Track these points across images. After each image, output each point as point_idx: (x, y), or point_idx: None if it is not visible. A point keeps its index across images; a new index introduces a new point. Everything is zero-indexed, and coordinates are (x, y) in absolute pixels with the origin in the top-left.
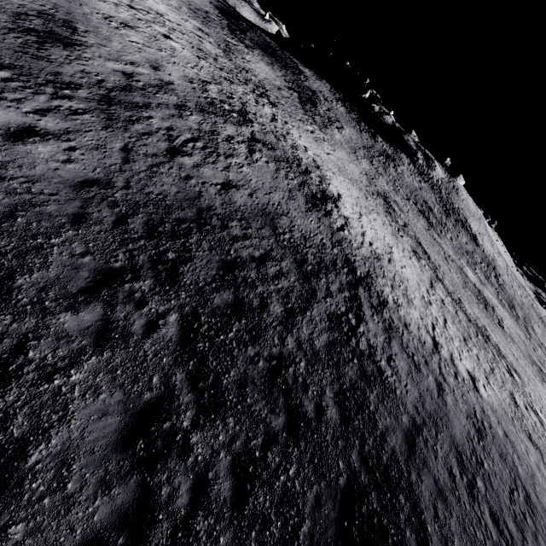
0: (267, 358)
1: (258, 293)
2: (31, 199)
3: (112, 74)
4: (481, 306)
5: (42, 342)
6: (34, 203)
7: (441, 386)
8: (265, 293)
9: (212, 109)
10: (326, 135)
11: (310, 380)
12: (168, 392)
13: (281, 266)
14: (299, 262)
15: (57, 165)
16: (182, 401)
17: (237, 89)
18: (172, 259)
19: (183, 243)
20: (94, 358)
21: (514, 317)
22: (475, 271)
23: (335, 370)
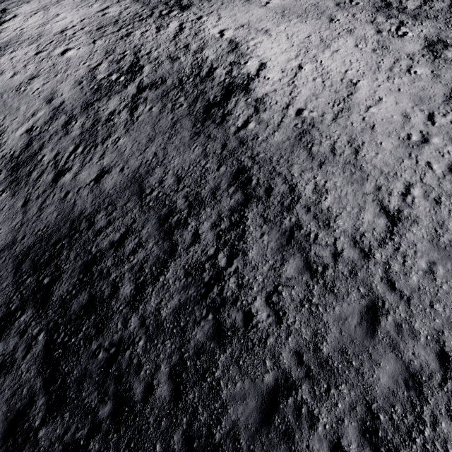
0: (107, 348)
1: (111, 280)
2: None
3: (19, 141)
4: None
5: None
6: None
7: (374, 303)
8: (118, 277)
9: (97, 96)
10: None
11: (145, 358)
12: (31, 399)
13: (140, 236)
14: (162, 219)
15: None
16: (38, 404)
17: (134, 37)
18: (47, 284)
19: (56, 263)
20: None
21: None
22: None
23: (179, 338)
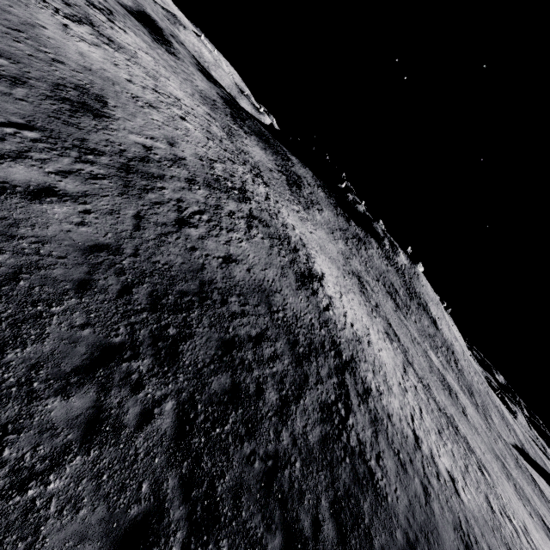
0: (263, 457)
1: (255, 377)
2: (38, 260)
3: (133, 145)
4: (446, 393)
5: (22, 436)
6: (40, 265)
7: (427, 491)
8: (261, 377)
9: (218, 185)
10: (309, 215)
11: (305, 485)
12: (158, 505)
13: (275, 347)
14: (291, 343)
15: (70, 226)
16: (173, 517)
17: (238, 168)
18: (173, 335)
19: (185, 318)
20: (79, 458)
21: (474, 405)
22: (437, 355)
23: (329, 472)
